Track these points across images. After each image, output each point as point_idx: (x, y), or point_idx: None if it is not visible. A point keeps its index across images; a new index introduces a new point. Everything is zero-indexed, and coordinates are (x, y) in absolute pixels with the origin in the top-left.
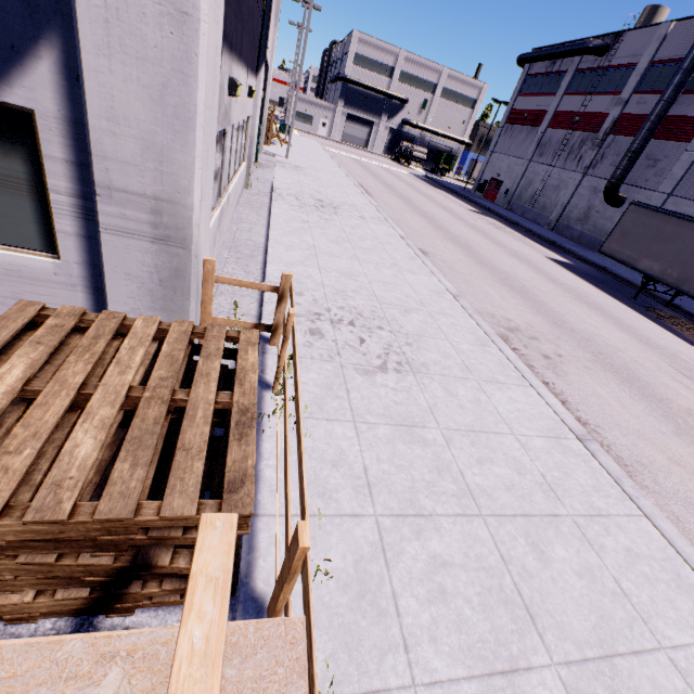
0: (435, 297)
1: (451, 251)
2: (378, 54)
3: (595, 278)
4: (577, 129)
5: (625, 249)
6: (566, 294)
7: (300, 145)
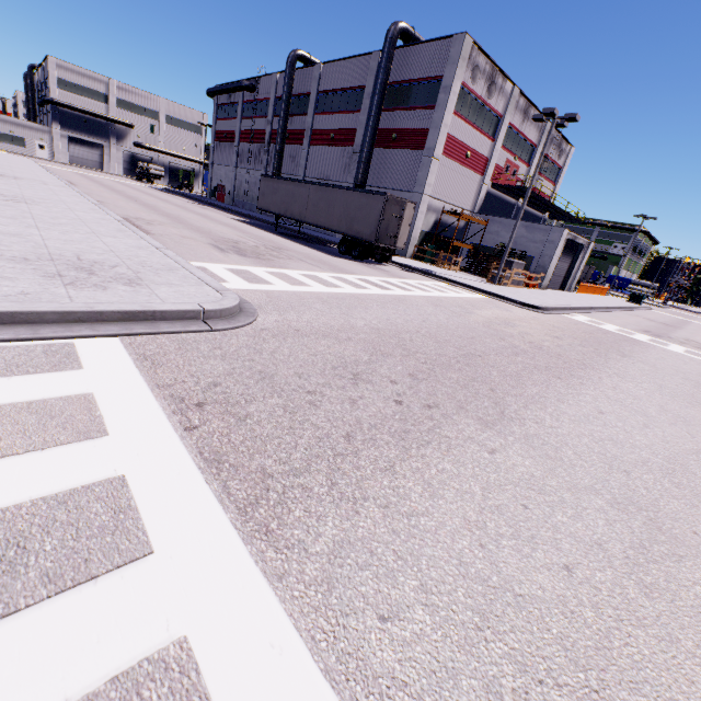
0: (77, 202)
1: (131, 205)
2: (86, 81)
3: (260, 225)
4: (255, 142)
5: (265, 203)
6: (214, 222)
7: (1, 157)
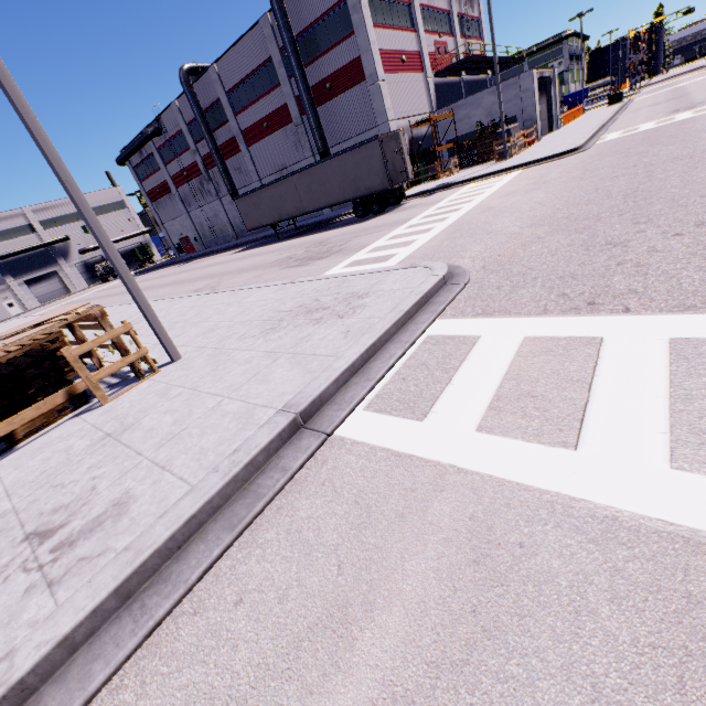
0: None
1: (162, 291)
2: (5, 224)
3: (260, 244)
4: (192, 179)
5: (254, 222)
6: (235, 262)
7: (5, 328)
